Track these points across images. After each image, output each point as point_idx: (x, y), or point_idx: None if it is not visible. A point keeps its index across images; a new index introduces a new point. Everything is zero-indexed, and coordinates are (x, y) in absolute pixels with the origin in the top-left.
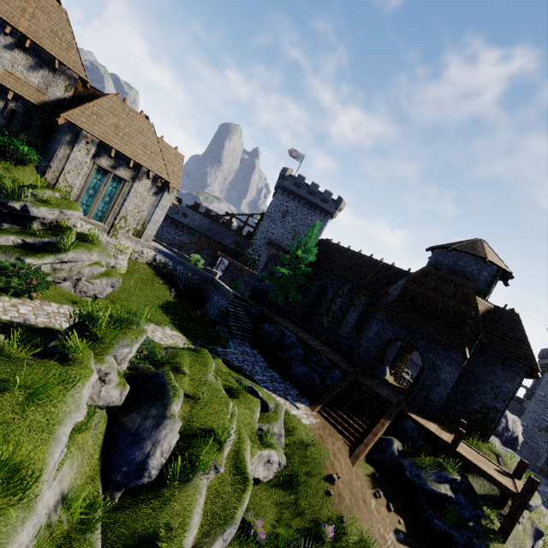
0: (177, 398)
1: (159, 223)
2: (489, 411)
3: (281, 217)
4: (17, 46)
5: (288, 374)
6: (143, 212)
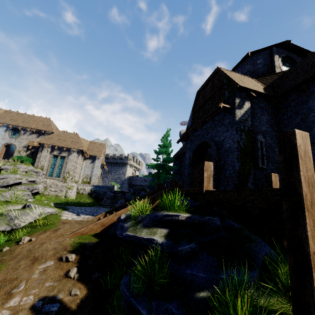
0: None
1: (97, 175)
2: None
3: None
4: (33, 133)
5: None
6: (88, 172)
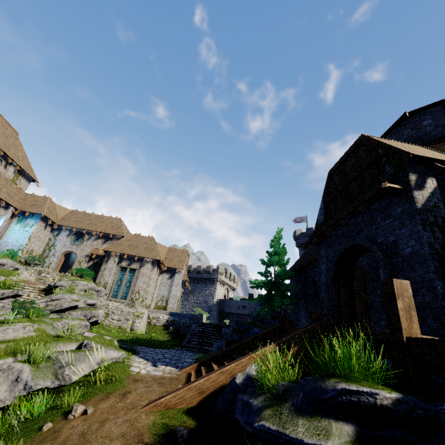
0: None
1: (177, 296)
2: None
3: None
4: (99, 238)
5: None
6: (165, 293)
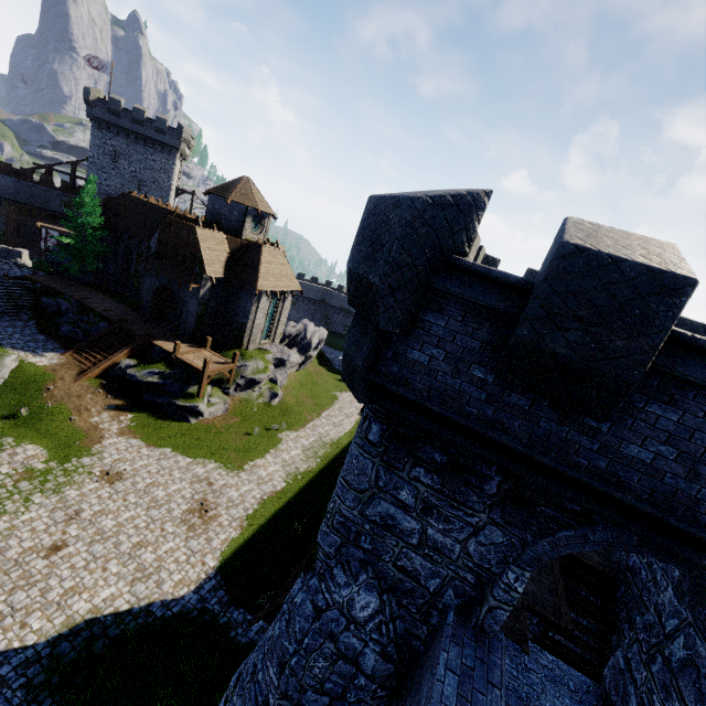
0: None
1: None
2: (242, 327)
3: (111, 163)
4: None
5: (58, 335)
6: None
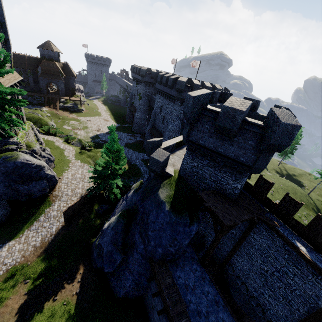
0: (36, 112)
1: None
2: (73, 89)
3: None
4: None
5: (33, 104)
6: None
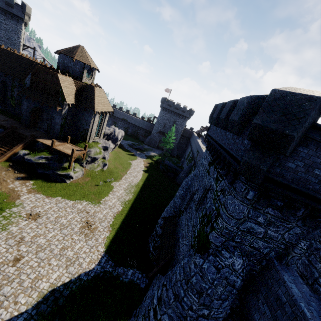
0: None
1: None
2: (86, 131)
3: None
4: None
5: None
6: None
